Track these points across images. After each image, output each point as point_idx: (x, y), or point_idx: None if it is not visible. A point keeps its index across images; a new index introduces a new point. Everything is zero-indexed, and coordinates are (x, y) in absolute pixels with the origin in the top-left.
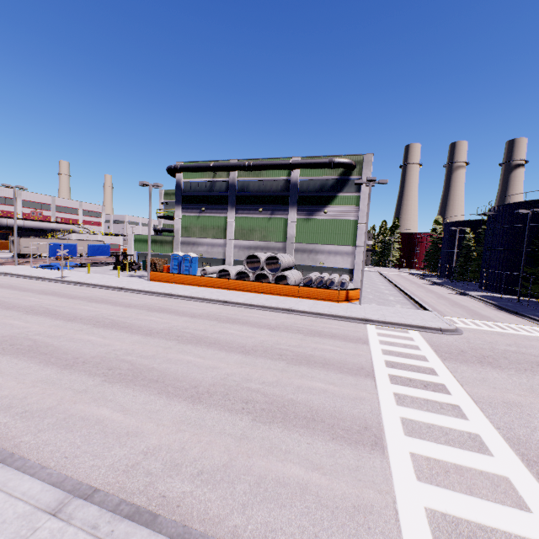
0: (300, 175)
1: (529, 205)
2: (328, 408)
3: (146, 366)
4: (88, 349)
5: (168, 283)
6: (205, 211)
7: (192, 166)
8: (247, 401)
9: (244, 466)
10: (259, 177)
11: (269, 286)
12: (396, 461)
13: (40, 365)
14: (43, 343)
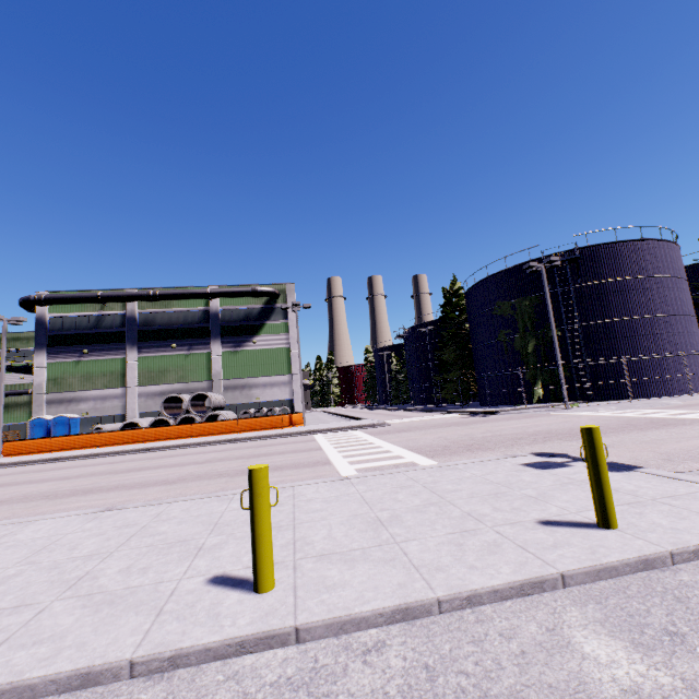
0: (221, 305)
1: (428, 326)
2: (289, 463)
3: (94, 487)
4: None
5: (39, 454)
6: (89, 354)
7: (67, 296)
8: (220, 474)
9: (237, 486)
10: (169, 308)
11: (201, 427)
12: (338, 464)
13: None
14: None
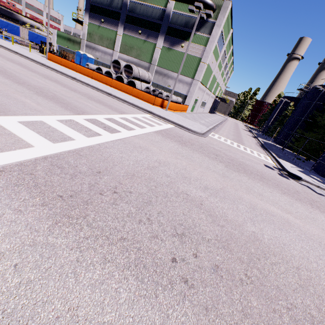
0: (174, 8)
1: None
2: None
3: None
4: None
5: (57, 64)
6: (103, 23)
7: None
8: None
9: None
10: (145, 1)
11: (116, 83)
12: None
13: None
14: None
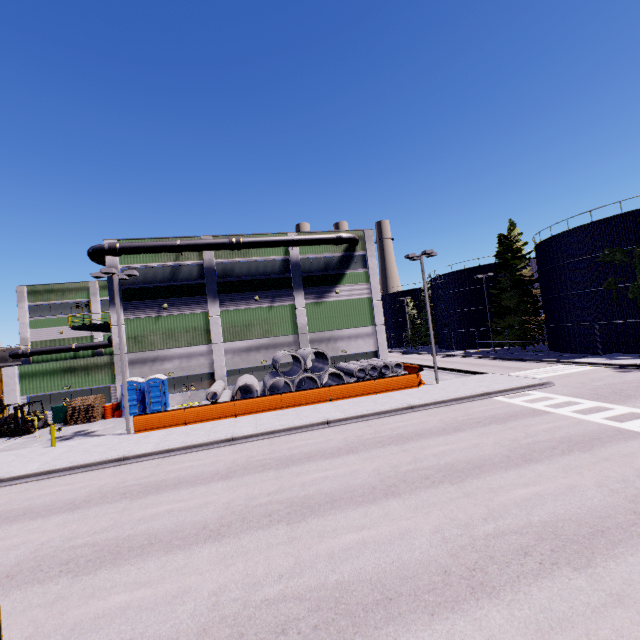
0: (300, 253)
1: (469, 272)
2: None
3: (535, 525)
4: (411, 552)
5: (173, 427)
6: (168, 309)
7: (144, 245)
8: None
9: None
10: (248, 257)
11: (339, 389)
12: None
13: (453, 618)
14: (317, 590)
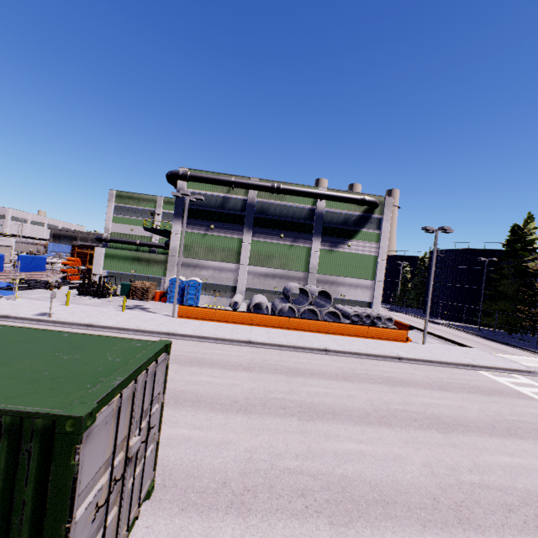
0: (325, 206)
1: (472, 252)
2: None
3: (520, 490)
4: (403, 474)
5: (204, 321)
6: (213, 230)
7: (207, 176)
8: None
9: None
10: (282, 201)
11: (337, 326)
12: None
13: (442, 535)
14: (327, 475)
